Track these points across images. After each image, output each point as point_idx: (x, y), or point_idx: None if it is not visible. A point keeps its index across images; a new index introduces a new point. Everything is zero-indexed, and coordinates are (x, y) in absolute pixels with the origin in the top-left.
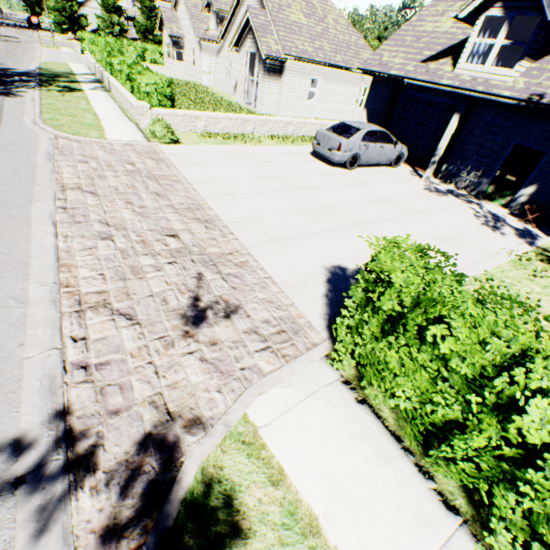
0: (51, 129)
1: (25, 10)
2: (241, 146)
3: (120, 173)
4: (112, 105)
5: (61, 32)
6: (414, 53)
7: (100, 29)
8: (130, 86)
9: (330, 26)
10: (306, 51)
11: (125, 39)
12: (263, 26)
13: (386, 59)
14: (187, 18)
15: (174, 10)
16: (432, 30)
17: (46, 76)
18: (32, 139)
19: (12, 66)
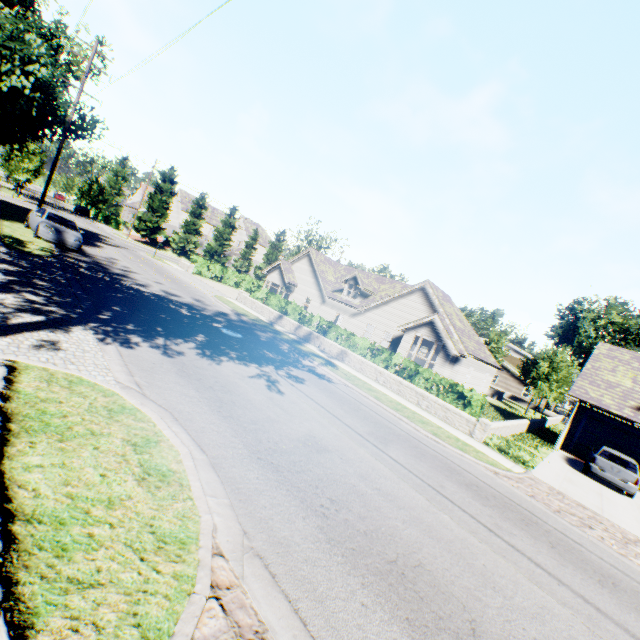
0: (470, 456)
1: (86, 202)
2: (543, 463)
3: (633, 545)
4: (389, 391)
5: (116, 227)
6: (618, 398)
7: (173, 241)
8: (391, 371)
9: (467, 328)
10: (472, 350)
11: (230, 269)
12: (447, 328)
13: (593, 395)
14: (308, 275)
15: (290, 263)
16: (616, 382)
17: (268, 329)
18: (495, 480)
19: (214, 306)
